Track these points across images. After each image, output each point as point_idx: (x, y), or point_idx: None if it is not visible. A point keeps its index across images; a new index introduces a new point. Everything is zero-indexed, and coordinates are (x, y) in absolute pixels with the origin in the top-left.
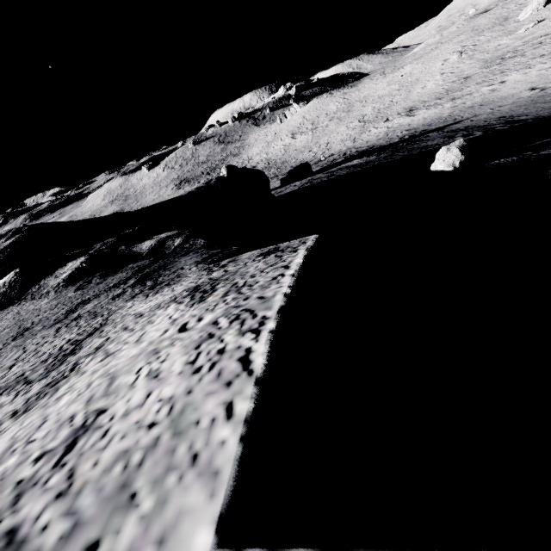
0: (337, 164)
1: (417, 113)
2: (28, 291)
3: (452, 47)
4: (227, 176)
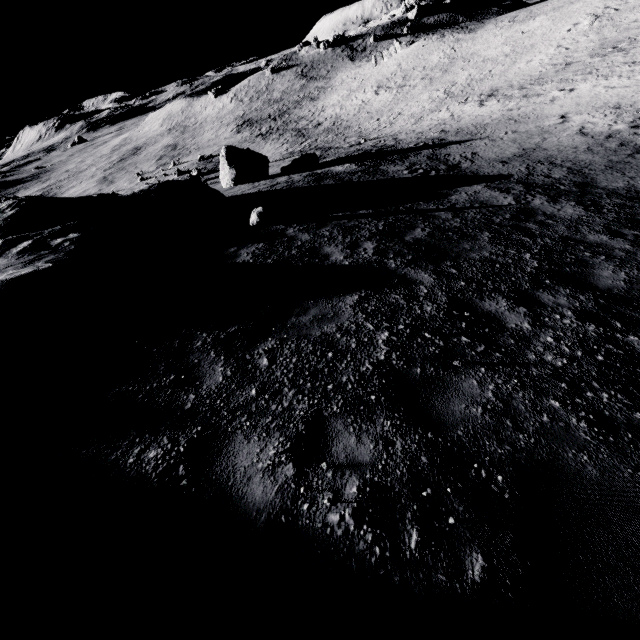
0: (340, 161)
1: (488, 103)
2: (5, 253)
3: (595, 4)
4: (226, 157)
